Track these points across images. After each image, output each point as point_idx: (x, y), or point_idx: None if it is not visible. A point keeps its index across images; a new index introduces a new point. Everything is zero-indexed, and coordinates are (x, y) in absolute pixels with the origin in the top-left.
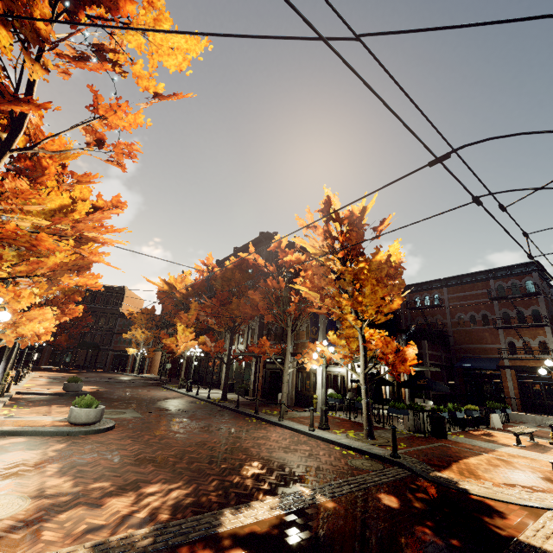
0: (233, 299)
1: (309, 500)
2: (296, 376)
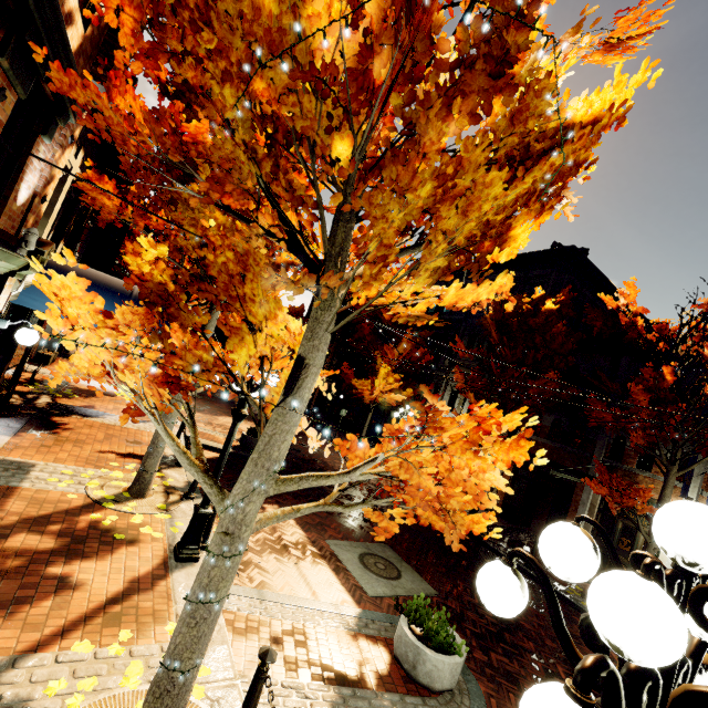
0: (549, 373)
1: None
2: (597, 519)
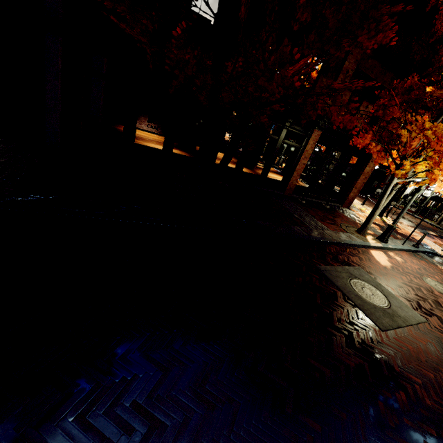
0: None
1: (440, 235)
2: None
